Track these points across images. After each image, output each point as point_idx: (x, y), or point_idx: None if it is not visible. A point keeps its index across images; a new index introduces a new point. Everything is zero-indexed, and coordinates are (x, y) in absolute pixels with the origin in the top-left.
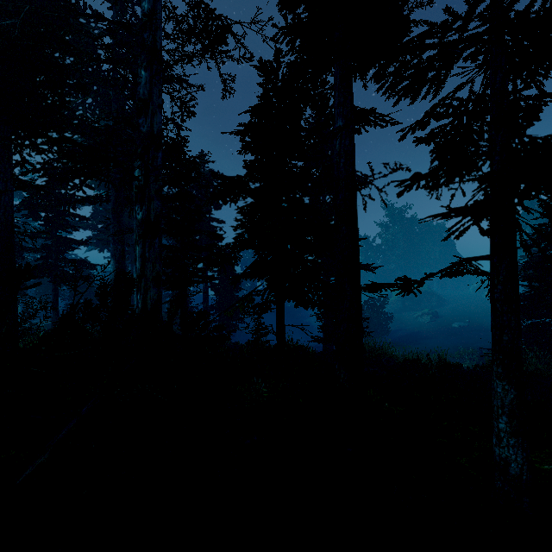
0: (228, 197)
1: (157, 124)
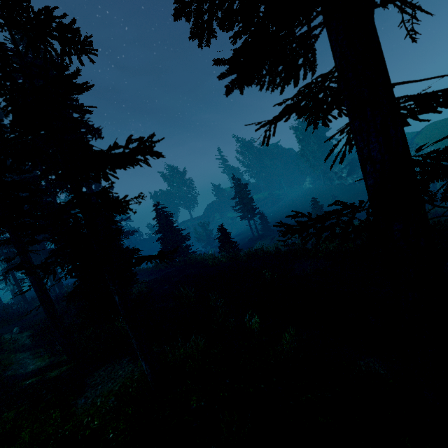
0: None
1: None
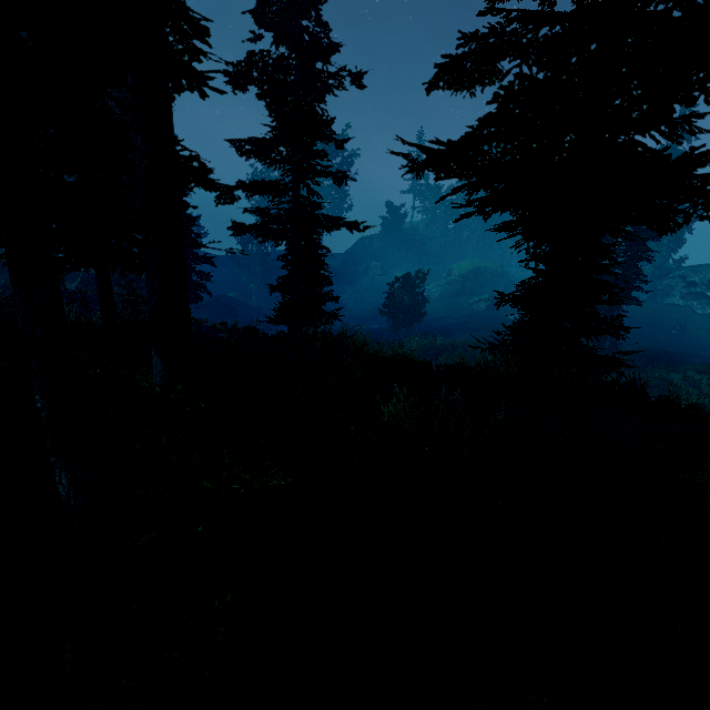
0: None
1: None
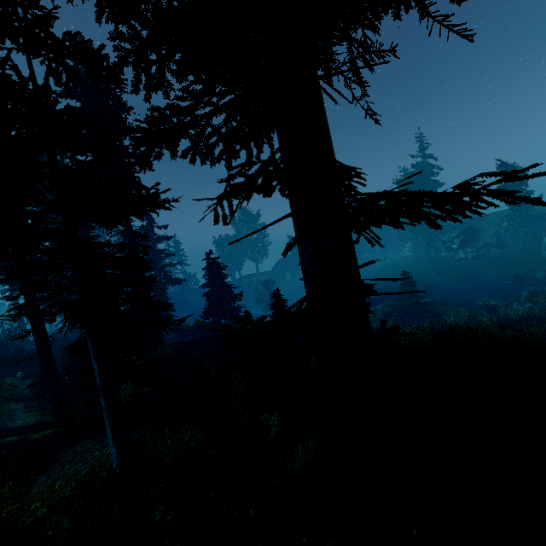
0: None
1: None
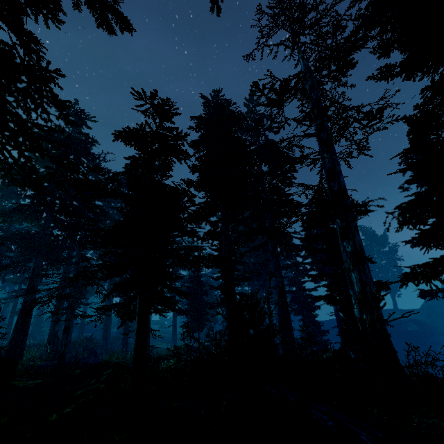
0: (417, 220)
1: (342, 183)
